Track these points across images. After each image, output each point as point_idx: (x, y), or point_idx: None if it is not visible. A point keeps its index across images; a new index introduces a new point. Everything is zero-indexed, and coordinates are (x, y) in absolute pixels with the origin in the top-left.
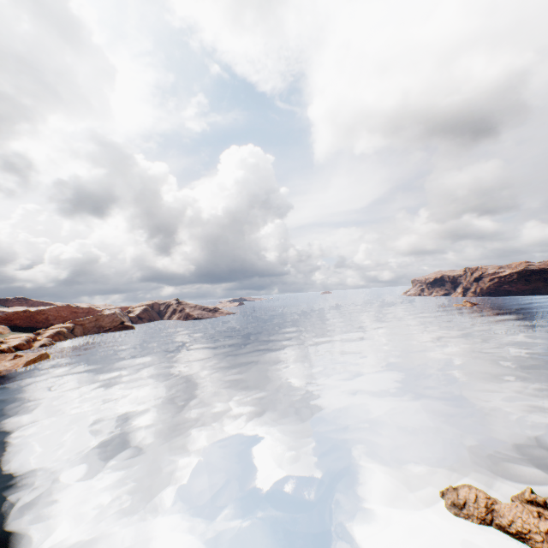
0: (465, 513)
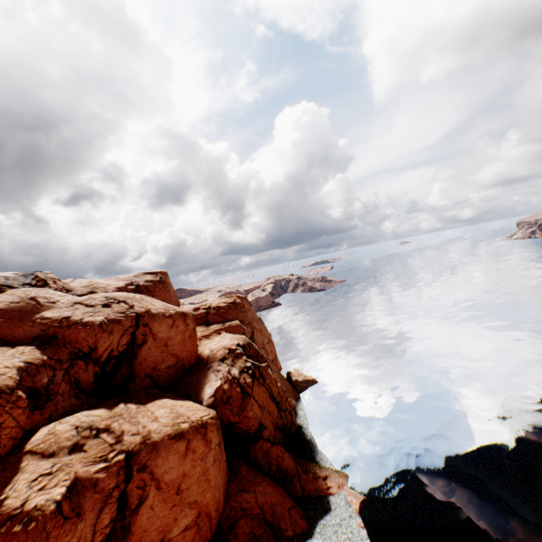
0: None
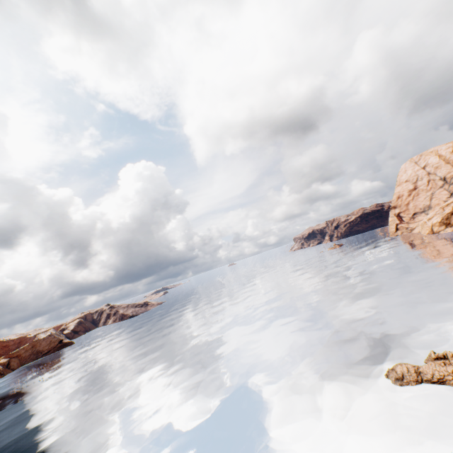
0: (405, 381)
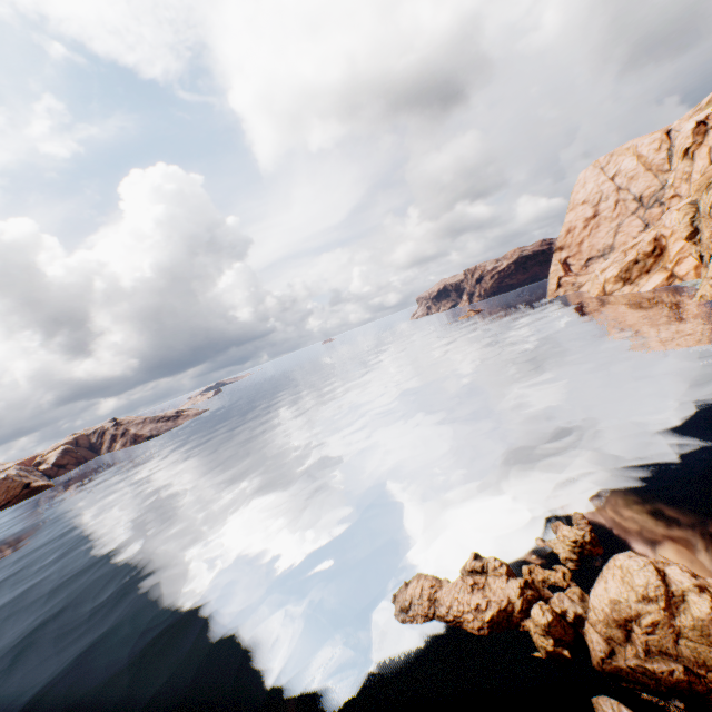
0: (411, 615)
